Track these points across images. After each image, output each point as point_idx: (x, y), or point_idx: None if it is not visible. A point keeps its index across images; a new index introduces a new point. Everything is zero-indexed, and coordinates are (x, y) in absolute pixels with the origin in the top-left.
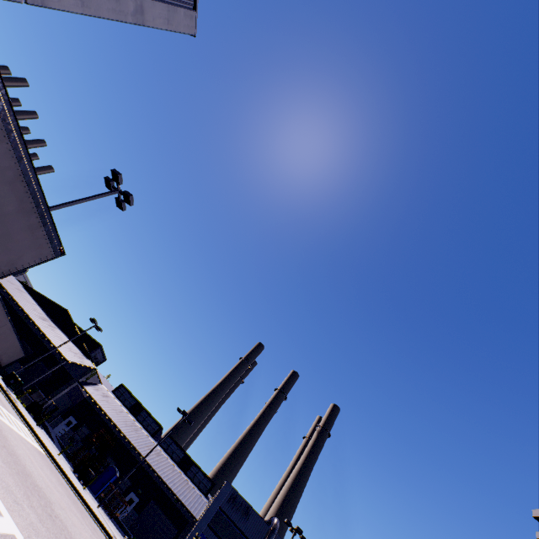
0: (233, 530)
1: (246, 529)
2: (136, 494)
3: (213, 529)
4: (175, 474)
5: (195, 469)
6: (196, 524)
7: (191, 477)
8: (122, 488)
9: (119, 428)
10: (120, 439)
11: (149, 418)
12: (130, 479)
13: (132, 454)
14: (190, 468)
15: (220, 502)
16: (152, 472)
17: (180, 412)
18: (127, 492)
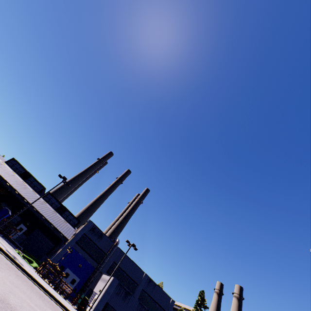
0: (92, 245)
1: (99, 244)
2: (25, 225)
3: (79, 244)
4: (54, 215)
5: (68, 213)
6: (68, 242)
7: (65, 218)
8: (14, 221)
9: (11, 185)
10: (12, 192)
11: (35, 182)
12: (20, 217)
13: (22, 202)
14: (64, 213)
15: (84, 231)
16: (37, 214)
17: (61, 177)
18: (18, 224)
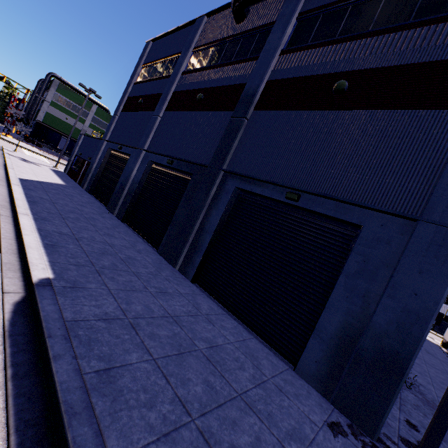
0: None
1: None
2: None
3: None
4: None
5: None
6: None
7: None
8: None
9: None
10: None
11: None
12: None
13: None
14: None
15: None
16: None
17: None
18: None
